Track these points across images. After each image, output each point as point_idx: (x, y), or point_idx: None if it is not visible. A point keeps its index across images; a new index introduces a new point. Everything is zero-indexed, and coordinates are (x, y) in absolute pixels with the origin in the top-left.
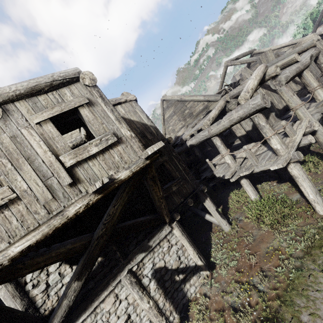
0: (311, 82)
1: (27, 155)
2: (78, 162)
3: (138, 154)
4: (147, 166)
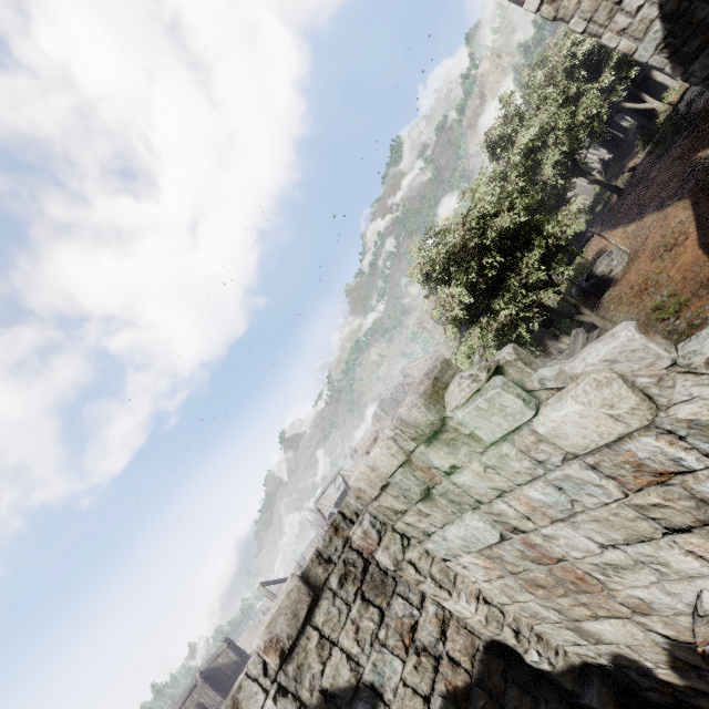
0: None
1: None
2: None
3: None
4: None
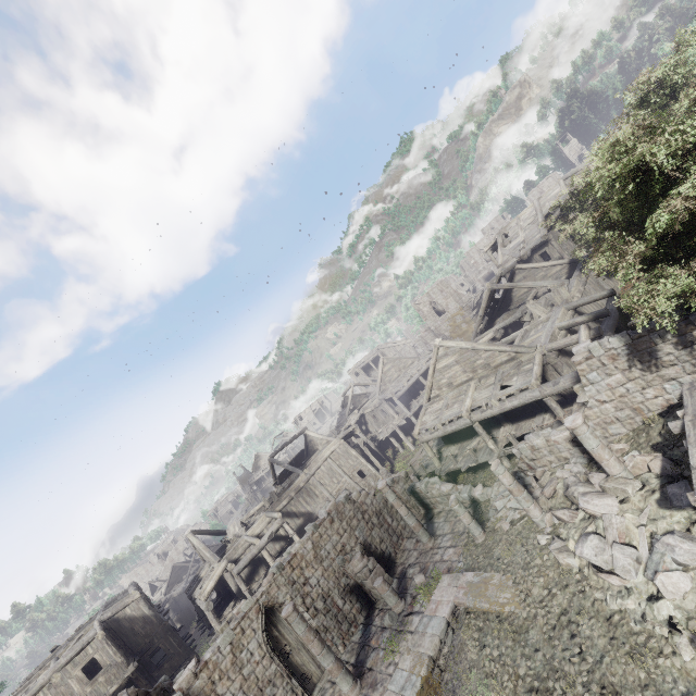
0: (267, 558)
1: (71, 692)
2: (93, 687)
3: (125, 670)
4: (130, 675)
